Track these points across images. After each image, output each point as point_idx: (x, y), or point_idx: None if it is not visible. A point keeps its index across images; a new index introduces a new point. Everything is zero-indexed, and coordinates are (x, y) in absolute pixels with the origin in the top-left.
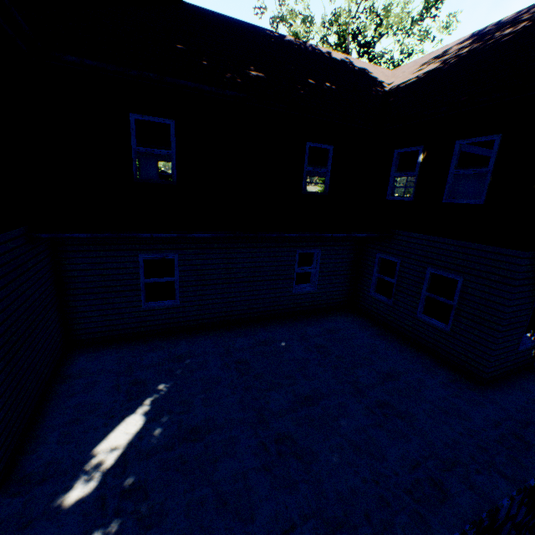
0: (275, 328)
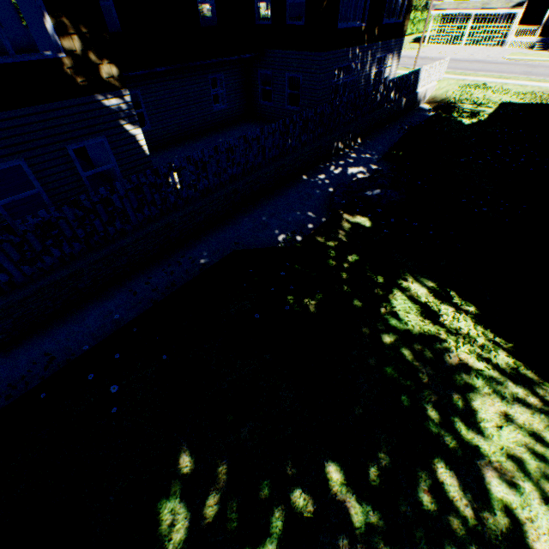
0: (211, 136)
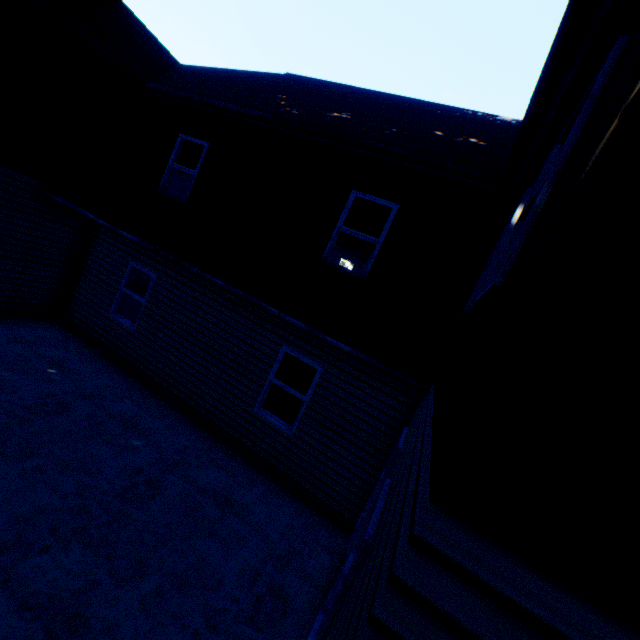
0: (186, 433)
